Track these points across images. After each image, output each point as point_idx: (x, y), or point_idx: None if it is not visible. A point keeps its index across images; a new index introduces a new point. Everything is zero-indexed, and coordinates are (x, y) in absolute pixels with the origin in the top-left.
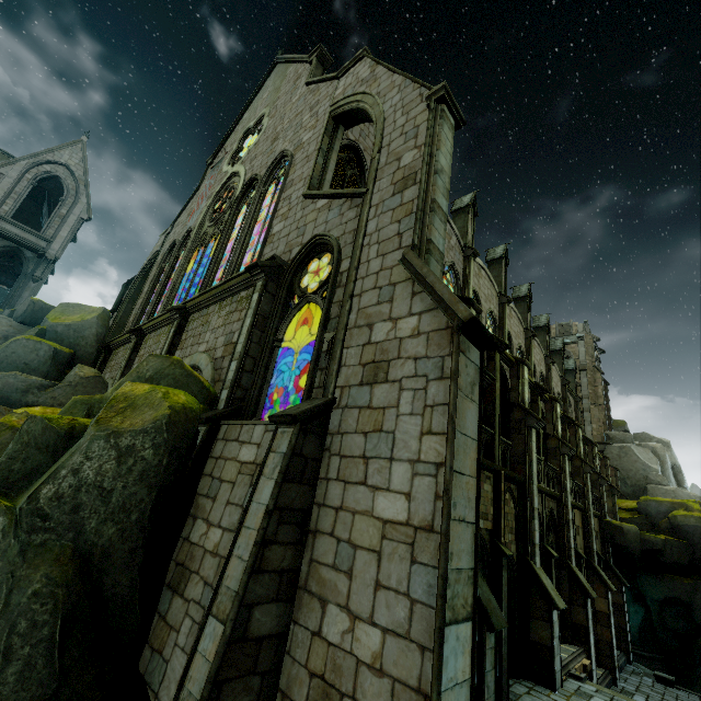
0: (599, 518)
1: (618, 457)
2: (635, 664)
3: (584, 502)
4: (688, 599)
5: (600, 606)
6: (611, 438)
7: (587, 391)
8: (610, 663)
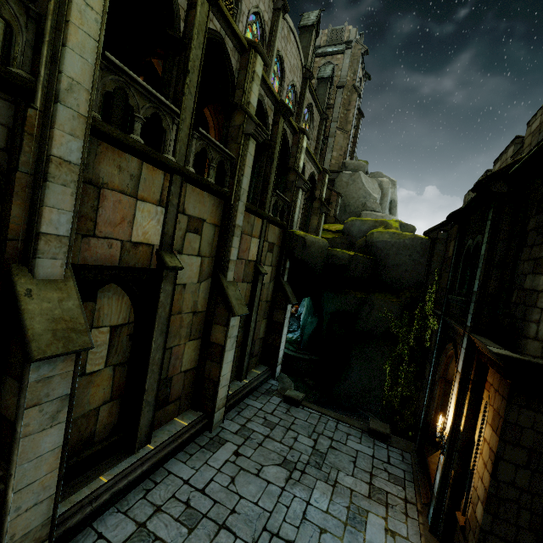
0: (284, 229)
1: (346, 185)
2: (281, 376)
3: (232, 185)
4: (355, 312)
5: (217, 336)
6: (346, 167)
7: (338, 113)
8: (211, 406)
